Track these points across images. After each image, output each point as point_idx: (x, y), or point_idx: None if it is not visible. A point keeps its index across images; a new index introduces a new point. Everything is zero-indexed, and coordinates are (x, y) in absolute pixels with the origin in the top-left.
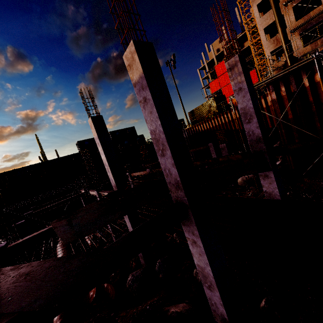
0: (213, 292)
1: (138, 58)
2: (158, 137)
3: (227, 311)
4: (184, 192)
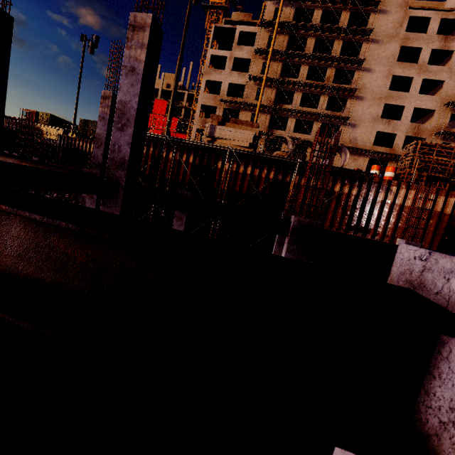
0: None
1: None
2: None
3: None
4: None
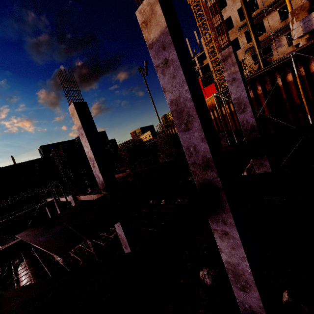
0: (248, 294)
1: (160, 9)
2: (182, 107)
3: (267, 313)
4: (217, 171)
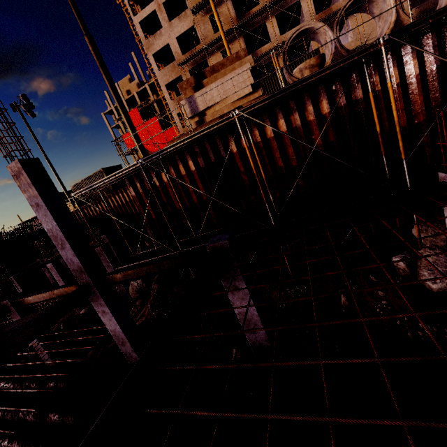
0: None
1: None
2: None
3: None
4: None
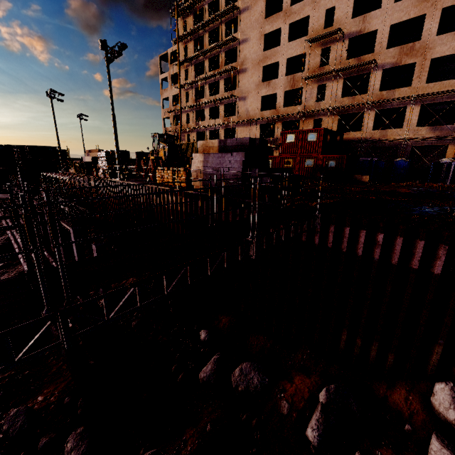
0: None
1: None
2: None
3: None
4: None
